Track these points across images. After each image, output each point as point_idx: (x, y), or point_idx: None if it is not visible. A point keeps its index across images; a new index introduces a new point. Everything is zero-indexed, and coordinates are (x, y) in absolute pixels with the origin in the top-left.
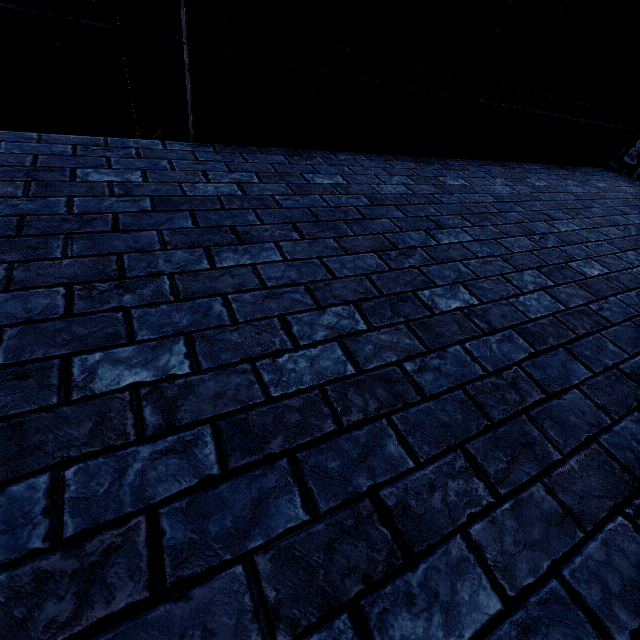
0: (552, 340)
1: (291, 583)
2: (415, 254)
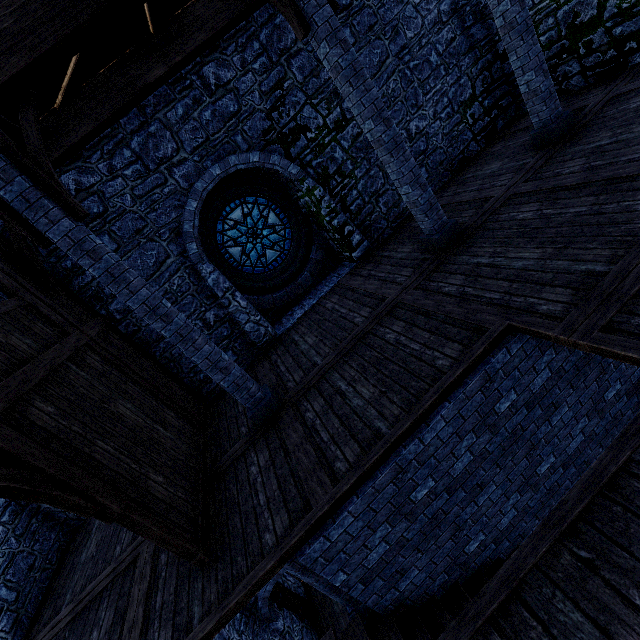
0: (634, 392)
1: (573, 478)
2: (609, 370)
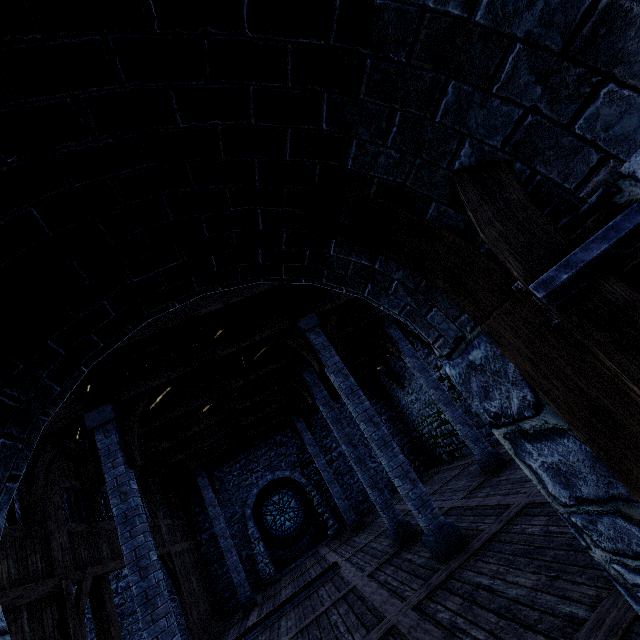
0: None
1: None
2: None
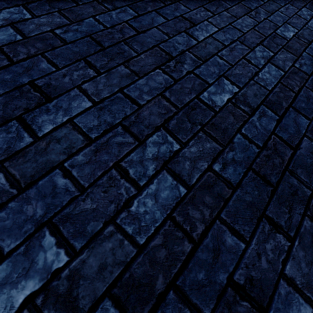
0: None
1: None
2: (260, 11)
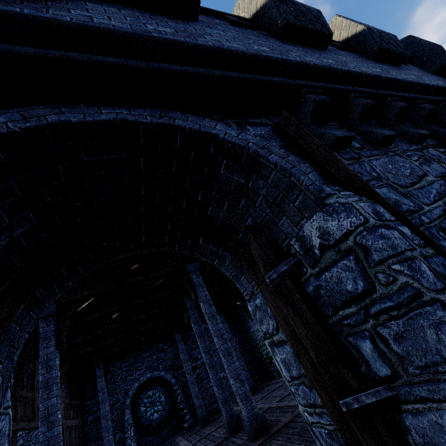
0: None
1: None
2: None
